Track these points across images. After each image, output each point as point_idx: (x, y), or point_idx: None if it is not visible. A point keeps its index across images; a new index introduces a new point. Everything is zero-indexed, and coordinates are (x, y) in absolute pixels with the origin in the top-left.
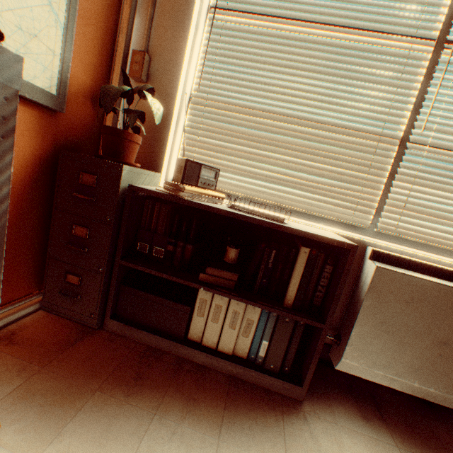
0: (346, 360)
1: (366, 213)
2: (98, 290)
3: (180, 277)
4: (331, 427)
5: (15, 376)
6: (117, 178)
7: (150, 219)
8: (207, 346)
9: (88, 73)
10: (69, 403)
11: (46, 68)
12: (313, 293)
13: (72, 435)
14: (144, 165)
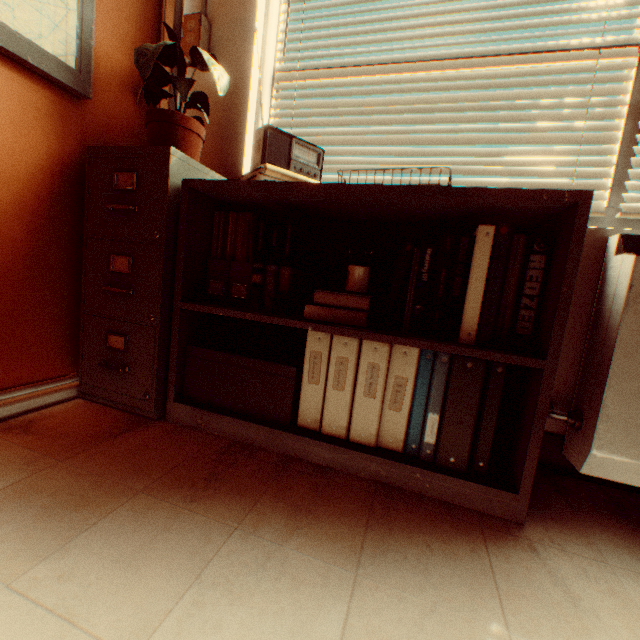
0: (601, 452)
1: (594, 188)
2: (151, 354)
3: (272, 316)
4: (595, 568)
5: (17, 470)
6: (163, 169)
7: (223, 241)
8: (330, 435)
9: (124, 51)
10: (90, 506)
11: (57, 26)
12: (513, 314)
13: (84, 550)
14: None
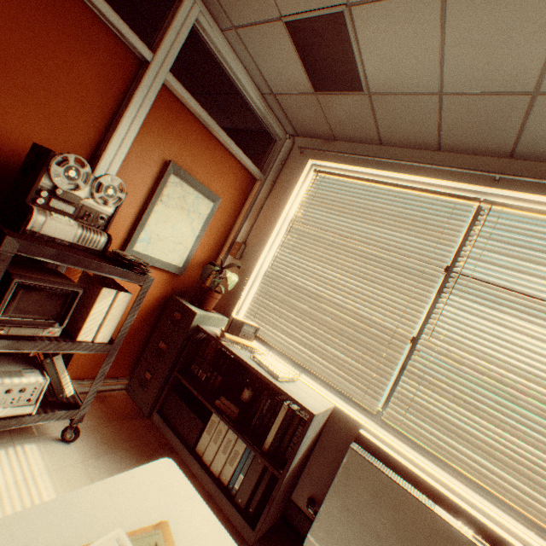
0: (312, 537)
1: (374, 398)
2: (157, 387)
3: (203, 396)
4: None
5: (96, 419)
6: (192, 319)
7: (205, 349)
8: (204, 461)
9: (205, 253)
10: (110, 446)
11: (181, 255)
12: (287, 446)
13: (103, 461)
14: (222, 309)
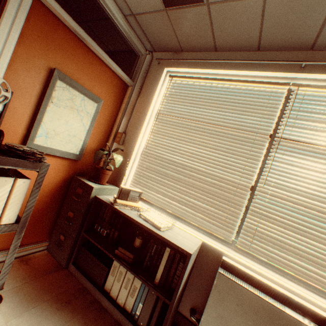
0: None
1: (229, 232)
2: (70, 246)
3: (106, 249)
4: None
5: (20, 280)
6: (90, 192)
7: (104, 212)
8: (112, 296)
9: (96, 142)
10: (32, 301)
11: (76, 145)
12: (172, 278)
13: (25, 318)
14: (113, 182)
